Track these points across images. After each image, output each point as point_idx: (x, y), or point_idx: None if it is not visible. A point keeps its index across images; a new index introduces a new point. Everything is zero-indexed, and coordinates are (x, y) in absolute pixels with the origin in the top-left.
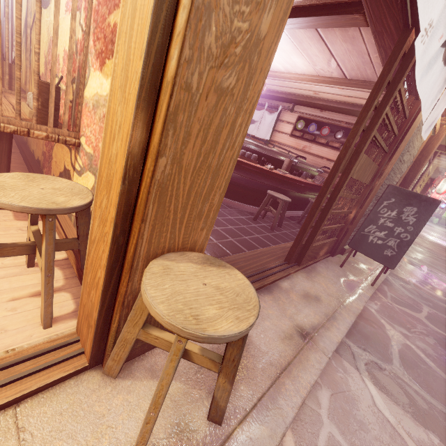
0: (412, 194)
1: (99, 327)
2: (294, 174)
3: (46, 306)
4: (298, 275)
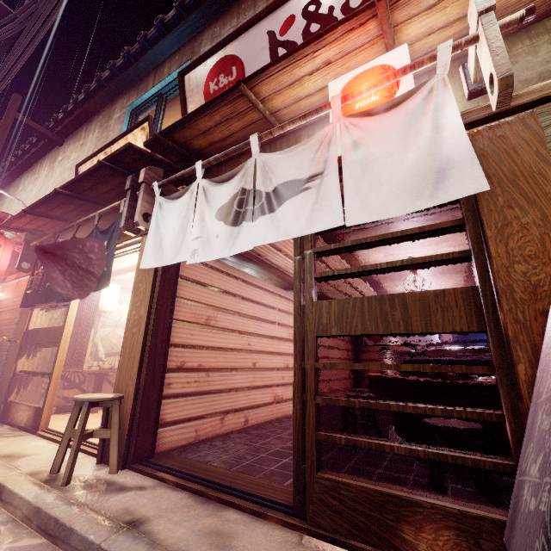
0: None
1: None
2: None
3: None
4: (281, 530)
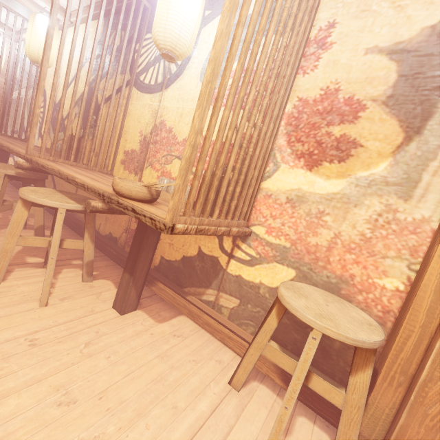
0: None
1: None
2: None
3: None
4: None
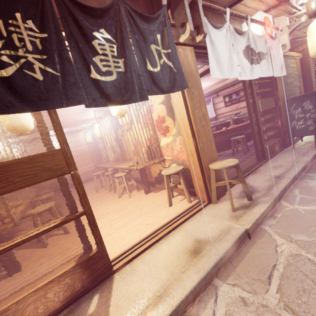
0: (301, 96)
1: (205, 189)
2: (239, 123)
3: (188, 196)
4: (267, 163)
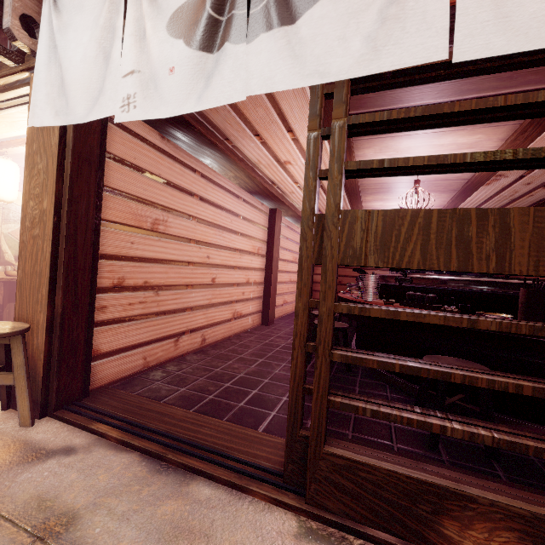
0: None
1: None
2: None
3: None
4: (272, 513)
